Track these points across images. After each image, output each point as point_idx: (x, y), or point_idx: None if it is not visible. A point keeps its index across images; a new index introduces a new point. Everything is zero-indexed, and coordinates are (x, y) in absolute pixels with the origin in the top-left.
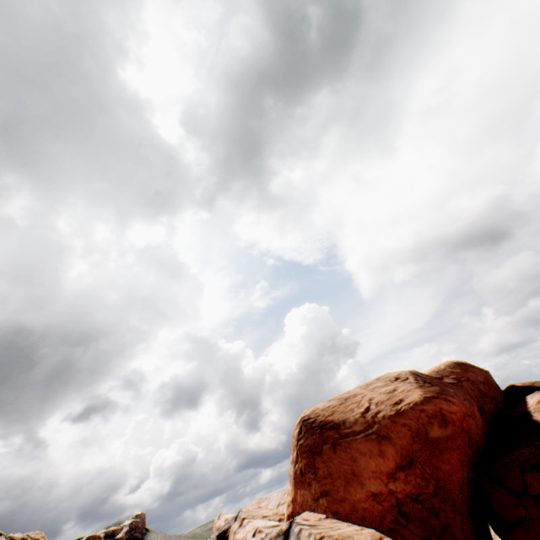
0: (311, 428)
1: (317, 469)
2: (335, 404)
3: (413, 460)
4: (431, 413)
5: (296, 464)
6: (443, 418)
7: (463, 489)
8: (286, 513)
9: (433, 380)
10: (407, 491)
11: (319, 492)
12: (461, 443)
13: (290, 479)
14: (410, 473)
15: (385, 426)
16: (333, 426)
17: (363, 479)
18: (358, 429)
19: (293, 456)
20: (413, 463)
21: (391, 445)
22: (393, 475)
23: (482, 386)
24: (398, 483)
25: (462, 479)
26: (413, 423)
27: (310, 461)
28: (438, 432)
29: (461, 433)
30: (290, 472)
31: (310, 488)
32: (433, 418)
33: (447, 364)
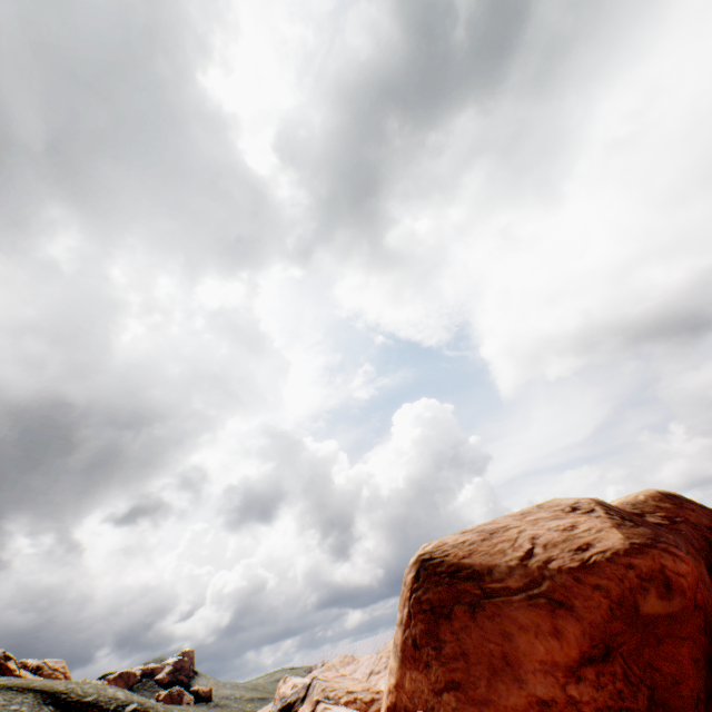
0: (435, 574)
1: (442, 643)
2: (474, 539)
3: (611, 649)
4: (645, 573)
5: (407, 628)
6: (666, 582)
7: (698, 710)
8: (385, 703)
9: (632, 517)
10: (600, 703)
11: (443, 681)
12: (695, 628)
13: (395, 651)
14: (604, 671)
15: (562, 585)
16: (472, 575)
17: (522, 673)
18: (514, 584)
19: (402, 615)
20: (609, 654)
21: (574, 619)
22: (575, 671)
23: (709, 534)
24: (584, 687)
25: (697, 692)
26: (614, 587)
27: (430, 627)
28: (656, 606)
29: (693, 610)
30: (396, 638)
31: (427, 671)
32: (648, 582)
33: (649, 493)
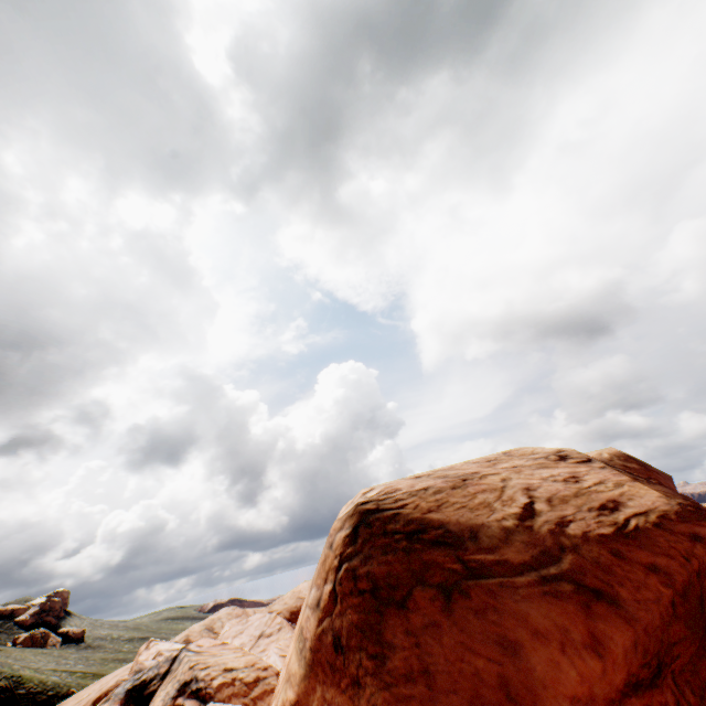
0: (384, 533)
1: (388, 649)
2: (440, 486)
3: (663, 666)
4: None
5: (326, 617)
6: None
7: None
8: None
9: None
10: None
11: None
12: None
13: (301, 648)
14: (654, 704)
15: (595, 563)
16: (445, 539)
17: None
18: (516, 557)
19: (320, 594)
20: (659, 675)
21: (624, 621)
22: None
23: None
24: None
25: None
26: (678, 570)
27: (368, 620)
28: None
29: None
30: (305, 629)
31: (355, 693)
32: None
33: (613, 452)
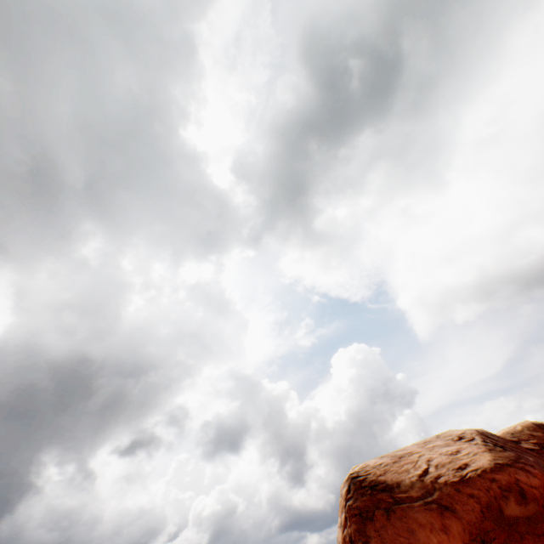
0: (361, 487)
1: (369, 538)
2: (387, 462)
3: (486, 542)
4: (505, 485)
5: (345, 529)
6: (521, 492)
7: None
8: None
9: (506, 444)
10: None
11: None
12: None
13: None
14: None
15: (447, 494)
16: (386, 488)
17: None
18: (415, 494)
19: (341, 519)
20: None
21: (456, 519)
22: None
23: None
24: None
25: None
26: (483, 495)
27: (360, 526)
28: (516, 509)
29: None
30: (338, 537)
31: None
32: (507, 491)
33: (525, 424)
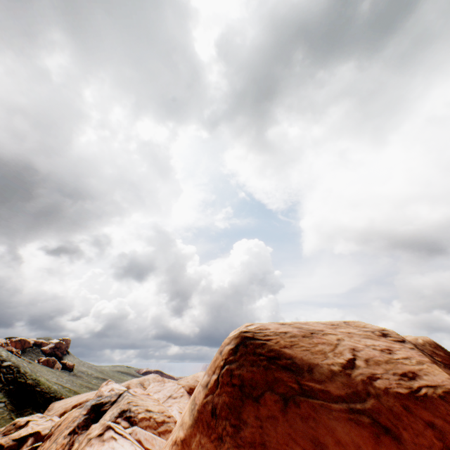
0: (254, 353)
1: (243, 424)
2: (295, 333)
3: None
4: None
5: (210, 394)
6: None
7: None
8: None
9: None
10: None
11: None
12: None
13: (192, 408)
14: None
15: (389, 410)
16: (291, 367)
17: None
18: (335, 391)
19: (209, 379)
20: None
21: None
22: None
23: None
24: None
25: None
26: None
27: (234, 403)
28: None
29: None
30: (197, 398)
31: (218, 444)
32: None
33: (426, 340)
